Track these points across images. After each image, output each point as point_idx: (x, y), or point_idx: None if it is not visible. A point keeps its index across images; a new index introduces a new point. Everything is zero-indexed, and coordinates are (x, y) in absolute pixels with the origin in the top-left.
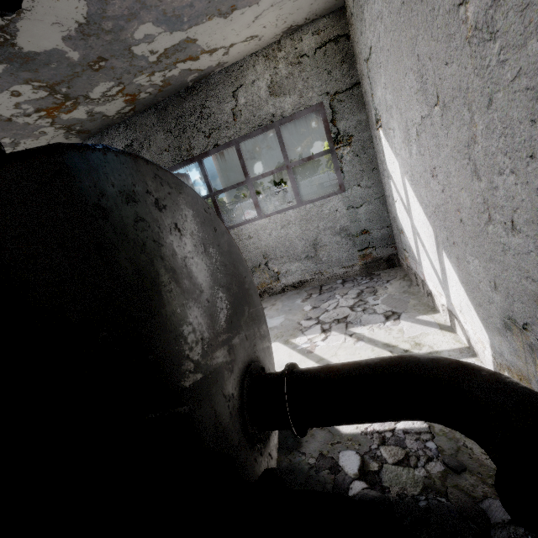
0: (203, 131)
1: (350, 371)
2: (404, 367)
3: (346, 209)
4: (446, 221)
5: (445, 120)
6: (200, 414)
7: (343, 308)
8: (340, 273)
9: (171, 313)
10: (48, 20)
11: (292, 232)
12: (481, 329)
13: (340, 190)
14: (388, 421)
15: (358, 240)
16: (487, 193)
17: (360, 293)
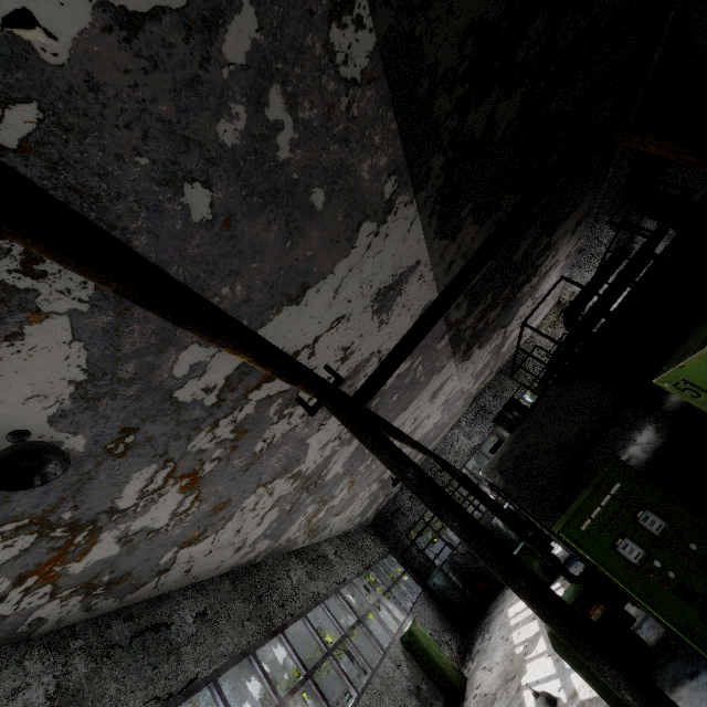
0: (529, 368)
1: None
2: None
3: None
4: None
5: None
6: None
7: None
8: None
9: None
10: (511, 339)
11: None
12: None
13: None
14: None
15: None
16: None
17: None
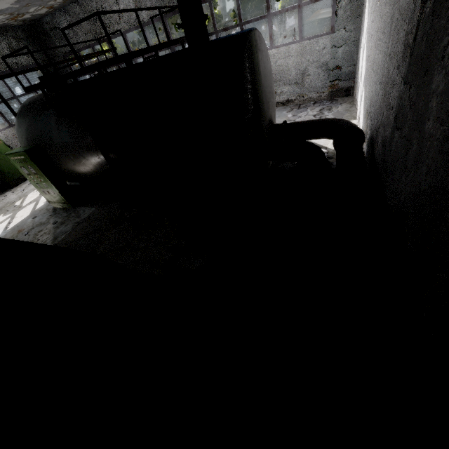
0: None
1: (306, 122)
2: (323, 120)
3: (331, 48)
4: (368, 66)
5: (378, 13)
6: (262, 122)
7: (310, 116)
8: (314, 97)
9: (260, 89)
10: None
11: (290, 62)
12: (362, 119)
13: (330, 31)
14: (313, 138)
15: (332, 74)
16: (375, 56)
17: (321, 109)
